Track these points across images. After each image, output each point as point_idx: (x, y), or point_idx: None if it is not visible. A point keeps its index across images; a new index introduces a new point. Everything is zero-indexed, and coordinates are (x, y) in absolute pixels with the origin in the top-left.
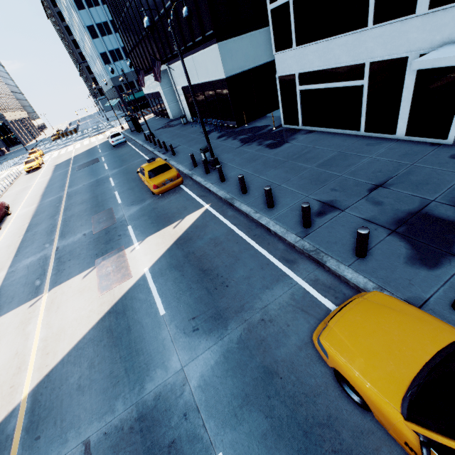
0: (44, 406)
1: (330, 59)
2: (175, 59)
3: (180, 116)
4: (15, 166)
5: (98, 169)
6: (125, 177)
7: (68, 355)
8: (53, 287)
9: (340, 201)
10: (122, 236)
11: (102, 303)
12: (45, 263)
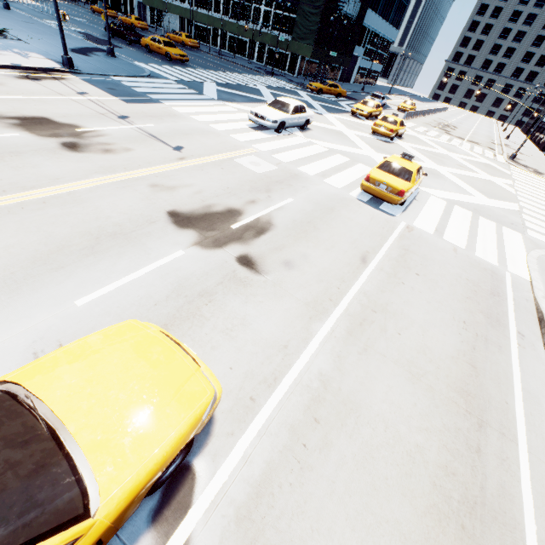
0: None
1: None
2: None
3: None
4: None
5: None
6: None
7: None
8: None
9: None
10: None
11: None
12: None
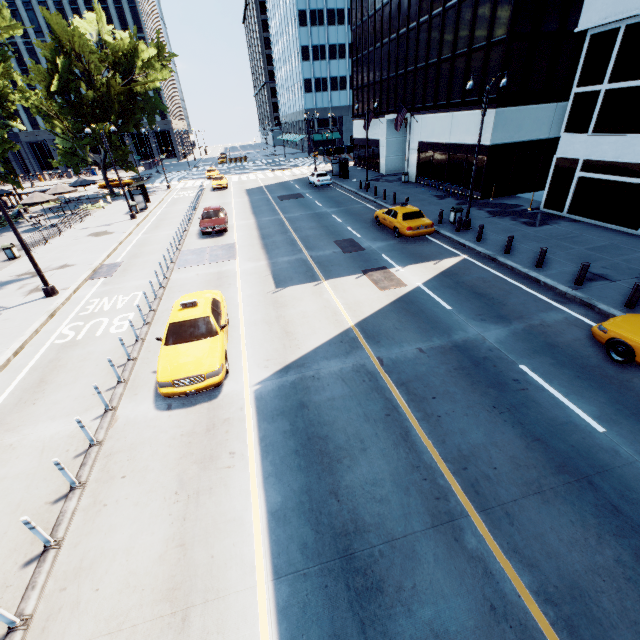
0: (372, 331)
1: (628, 154)
2: (425, 111)
3: (403, 173)
4: (188, 180)
5: (309, 204)
6: (351, 217)
7: (375, 314)
8: (329, 279)
9: (611, 276)
10: (379, 260)
11: (387, 295)
12: (306, 263)
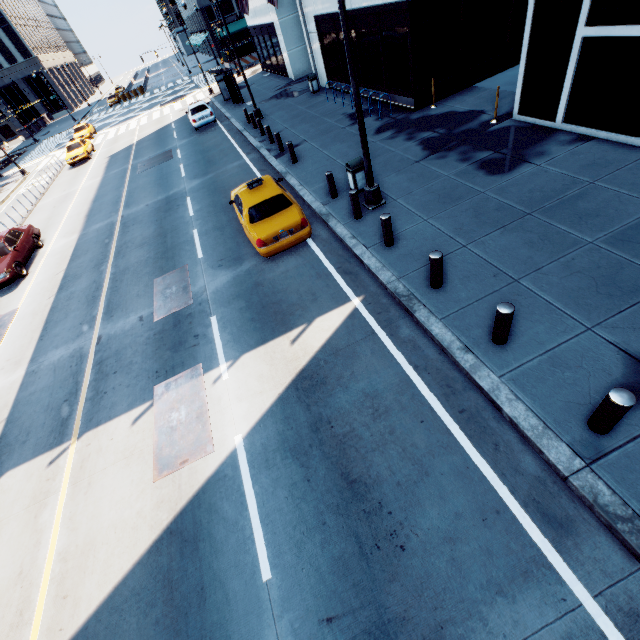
0: None
1: None
2: None
3: (308, 77)
4: (58, 150)
5: (170, 175)
6: (211, 199)
7: (96, 617)
8: (86, 430)
9: None
10: (200, 339)
11: (159, 501)
12: (79, 368)
